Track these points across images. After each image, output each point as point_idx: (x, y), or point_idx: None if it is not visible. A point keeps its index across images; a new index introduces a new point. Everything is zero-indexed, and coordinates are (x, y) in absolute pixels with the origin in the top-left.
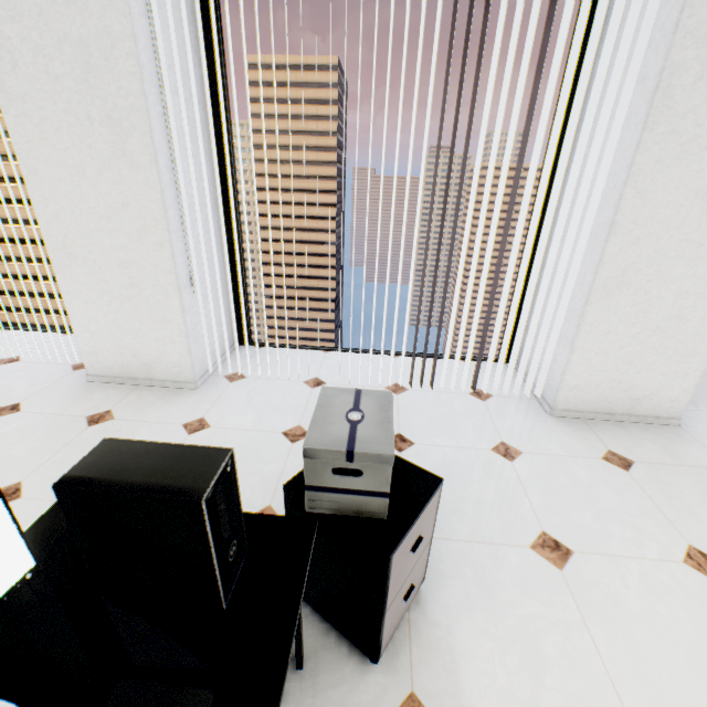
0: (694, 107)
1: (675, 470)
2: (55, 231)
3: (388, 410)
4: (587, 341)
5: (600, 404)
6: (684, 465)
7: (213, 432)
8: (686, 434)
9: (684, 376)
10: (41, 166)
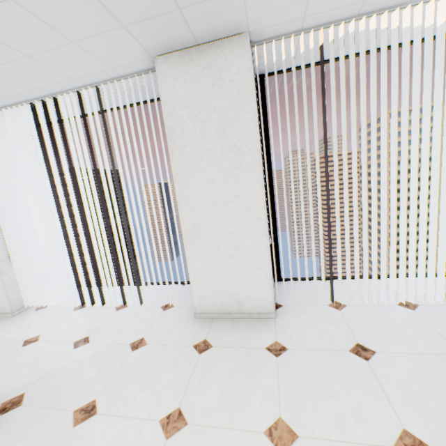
0: (187, 142)
1: (234, 351)
2: None
3: None
4: (194, 267)
5: (220, 307)
6: (244, 347)
7: None
8: (272, 324)
9: (260, 283)
10: None
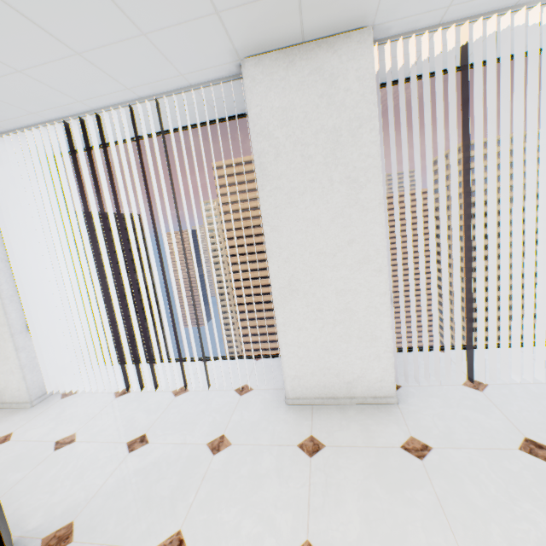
0: (283, 172)
1: (358, 452)
2: None
3: None
4: (287, 338)
5: (322, 390)
6: (370, 446)
7: (7, 445)
8: (397, 412)
9: (378, 357)
10: None
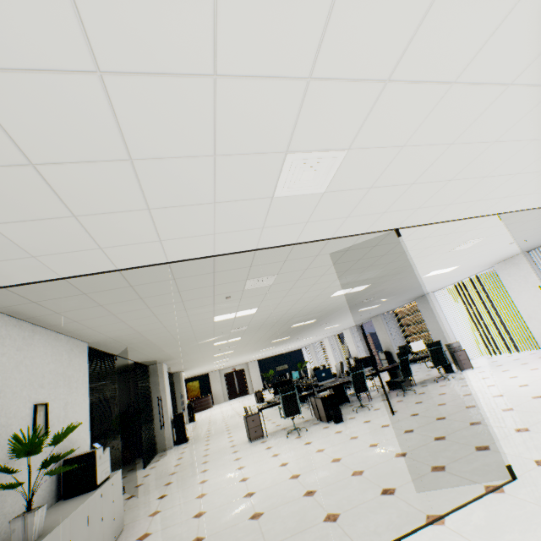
0: (513, 287)
1: None
2: (432, 334)
3: (455, 342)
4: (534, 332)
5: None
6: None
7: None
8: None
9: None
10: (429, 325)
